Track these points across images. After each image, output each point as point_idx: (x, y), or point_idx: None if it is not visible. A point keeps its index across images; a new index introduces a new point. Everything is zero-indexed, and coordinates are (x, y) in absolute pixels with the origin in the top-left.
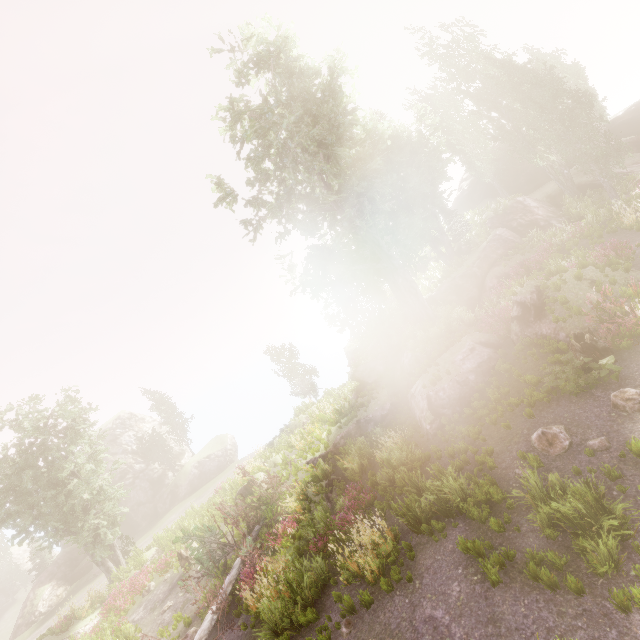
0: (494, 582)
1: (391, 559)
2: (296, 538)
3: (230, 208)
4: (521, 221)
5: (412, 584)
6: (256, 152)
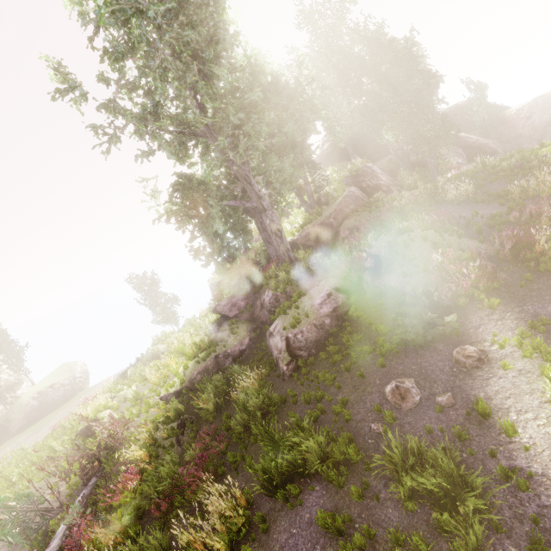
0: None
1: (242, 535)
2: (138, 493)
3: (77, 108)
4: (369, 183)
5: None
6: (113, 42)
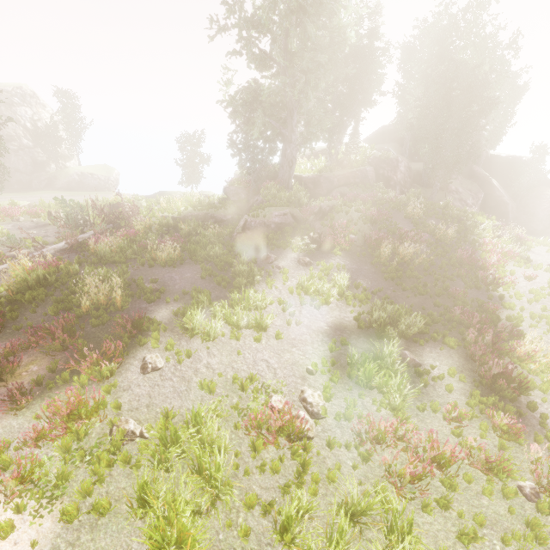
0: (203, 278)
1: (172, 260)
2: (132, 240)
3: None
4: (386, 173)
5: (174, 269)
6: None
